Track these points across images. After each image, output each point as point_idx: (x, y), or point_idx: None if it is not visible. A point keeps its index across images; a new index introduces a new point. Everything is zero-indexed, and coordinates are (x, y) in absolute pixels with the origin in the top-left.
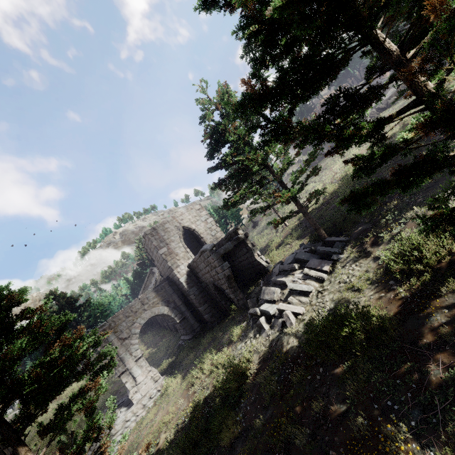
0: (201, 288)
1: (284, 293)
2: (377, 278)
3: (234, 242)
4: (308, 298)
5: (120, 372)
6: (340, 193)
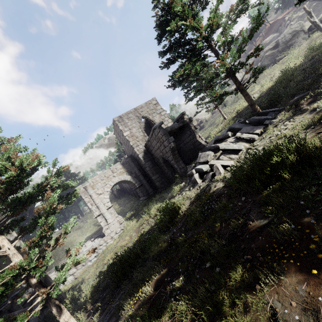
0: (154, 163)
1: (217, 155)
2: (314, 122)
3: (179, 124)
4: (238, 155)
5: (96, 215)
6: (277, 85)
